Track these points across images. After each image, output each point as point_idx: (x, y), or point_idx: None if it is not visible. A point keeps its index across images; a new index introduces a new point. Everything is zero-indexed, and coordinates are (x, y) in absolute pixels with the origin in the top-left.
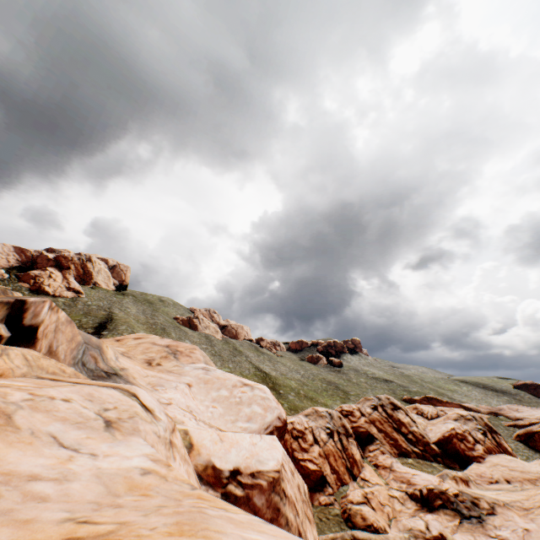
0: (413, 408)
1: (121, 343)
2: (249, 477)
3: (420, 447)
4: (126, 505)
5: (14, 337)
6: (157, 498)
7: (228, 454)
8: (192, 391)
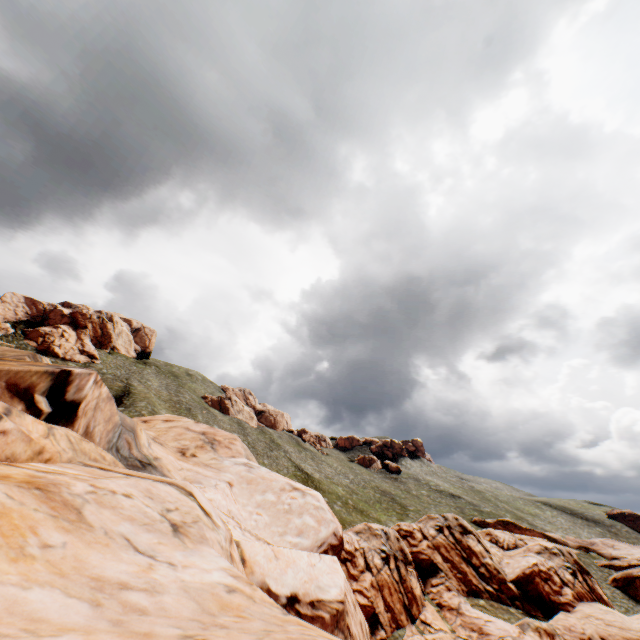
0: (485, 534)
1: (148, 425)
2: (308, 606)
3: (495, 585)
4: (231, 626)
5: (55, 413)
6: (255, 621)
7: (284, 575)
8: (234, 492)
